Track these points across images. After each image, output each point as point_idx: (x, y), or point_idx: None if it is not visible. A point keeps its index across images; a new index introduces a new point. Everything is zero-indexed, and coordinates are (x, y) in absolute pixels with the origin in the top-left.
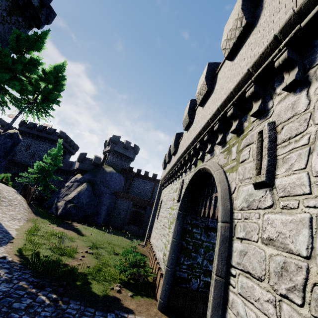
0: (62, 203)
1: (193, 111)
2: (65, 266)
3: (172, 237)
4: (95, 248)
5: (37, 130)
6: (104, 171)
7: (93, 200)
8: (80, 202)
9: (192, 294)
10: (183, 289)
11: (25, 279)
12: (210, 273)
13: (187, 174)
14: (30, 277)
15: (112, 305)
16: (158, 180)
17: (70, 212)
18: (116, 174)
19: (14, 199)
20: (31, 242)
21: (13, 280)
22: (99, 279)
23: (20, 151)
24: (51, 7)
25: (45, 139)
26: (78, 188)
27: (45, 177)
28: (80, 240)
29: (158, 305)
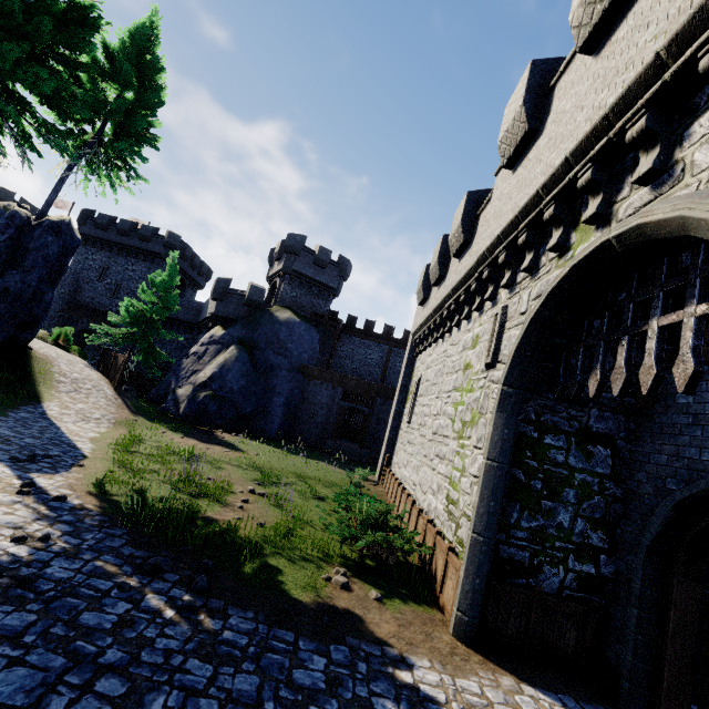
0: (188, 391)
1: (541, 95)
2: (206, 521)
3: (487, 458)
4: (270, 484)
5: (117, 232)
6: (274, 318)
7: (253, 384)
8: (226, 387)
9: (544, 604)
10: (519, 590)
11: (113, 551)
12: (596, 552)
13: (518, 289)
14: (125, 546)
15: (335, 622)
16: (398, 340)
17: (207, 409)
18: (301, 325)
19: (84, 379)
20: (125, 466)
21: (82, 553)
22: (291, 555)
23: (88, 281)
24: None
25: (138, 253)
26: (218, 356)
27: (145, 334)
28: (234, 466)
29: (454, 626)
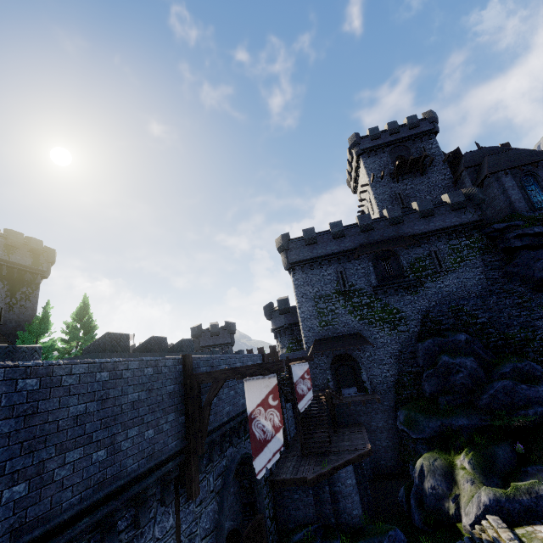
0: None
1: None
2: None
3: None
4: None
5: None
6: None
7: None
8: None
9: None
10: None
11: None
12: None
13: None
14: None
15: None
16: None
17: None
18: None
19: None
20: None
21: None
22: None
23: None
24: (47, 247)
25: None
26: None
27: None
28: None
29: None
